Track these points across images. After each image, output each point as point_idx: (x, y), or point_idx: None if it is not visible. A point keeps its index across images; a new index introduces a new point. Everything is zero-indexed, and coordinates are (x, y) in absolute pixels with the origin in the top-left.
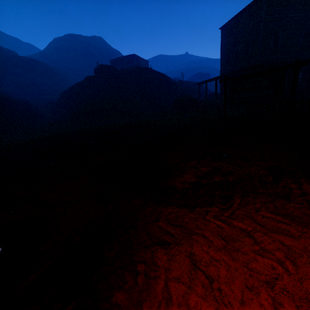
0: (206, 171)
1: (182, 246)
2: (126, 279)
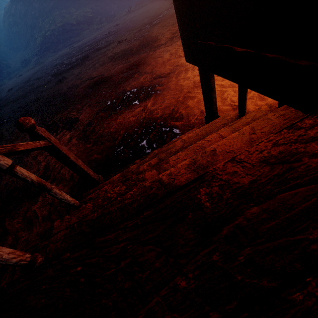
0: (177, 29)
1: (167, 54)
2: (150, 66)
